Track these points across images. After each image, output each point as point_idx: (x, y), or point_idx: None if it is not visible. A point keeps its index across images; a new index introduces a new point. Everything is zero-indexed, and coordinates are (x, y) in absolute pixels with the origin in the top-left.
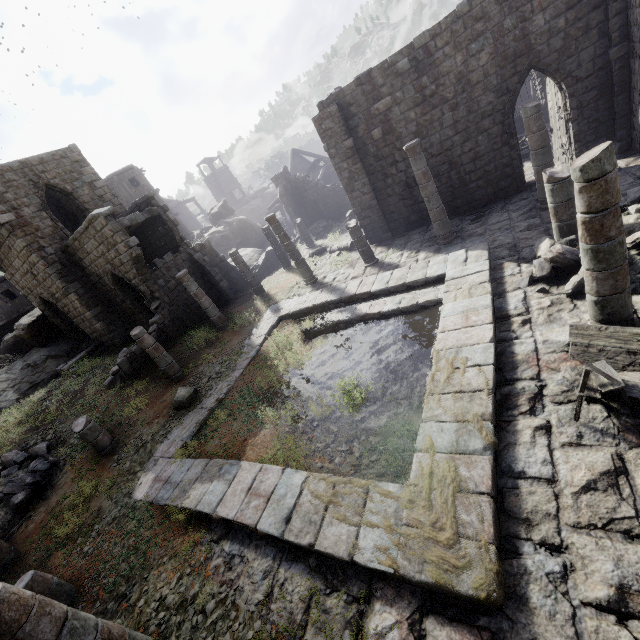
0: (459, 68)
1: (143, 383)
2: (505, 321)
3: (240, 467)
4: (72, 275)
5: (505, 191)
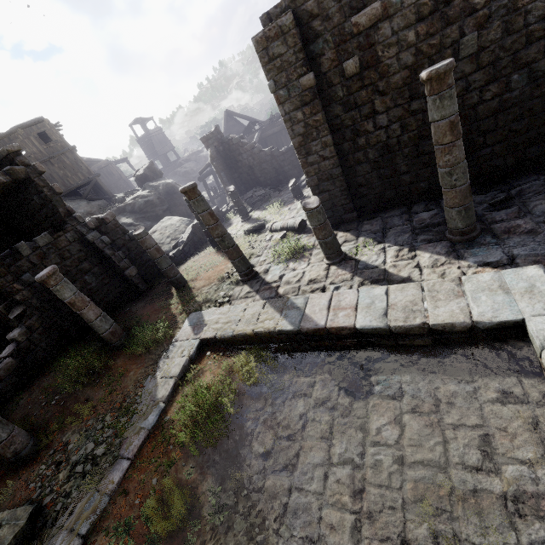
0: None
1: None
2: None
3: None
4: None
5: (534, 162)
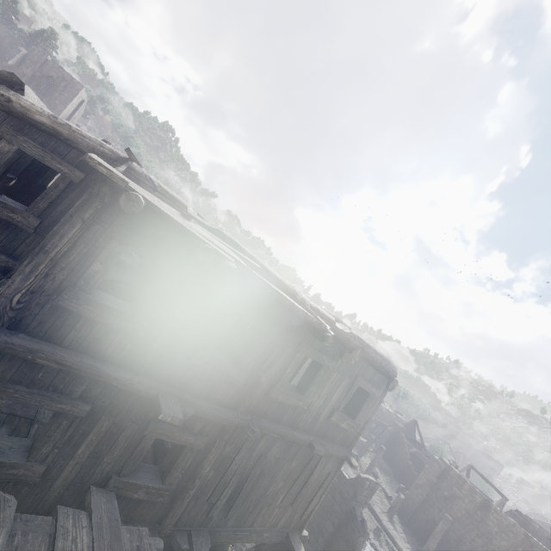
0: (493, 530)
1: None
2: None
3: None
4: None
5: None
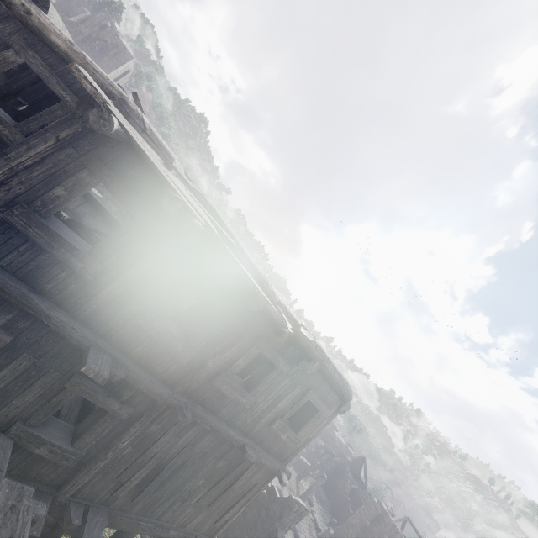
0: None
1: None
2: None
3: None
4: None
5: None
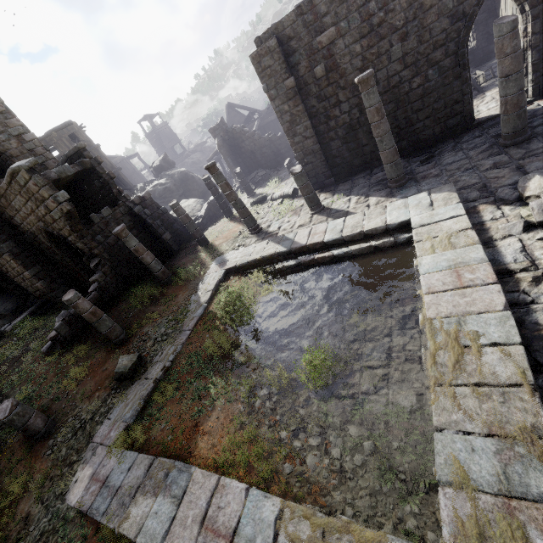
0: None
1: (84, 348)
2: (507, 278)
3: (190, 477)
4: (4, 234)
5: (453, 130)
